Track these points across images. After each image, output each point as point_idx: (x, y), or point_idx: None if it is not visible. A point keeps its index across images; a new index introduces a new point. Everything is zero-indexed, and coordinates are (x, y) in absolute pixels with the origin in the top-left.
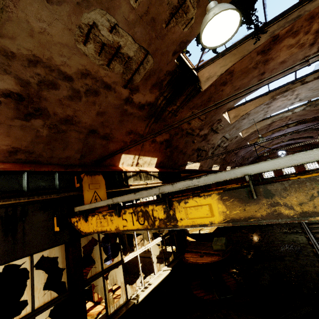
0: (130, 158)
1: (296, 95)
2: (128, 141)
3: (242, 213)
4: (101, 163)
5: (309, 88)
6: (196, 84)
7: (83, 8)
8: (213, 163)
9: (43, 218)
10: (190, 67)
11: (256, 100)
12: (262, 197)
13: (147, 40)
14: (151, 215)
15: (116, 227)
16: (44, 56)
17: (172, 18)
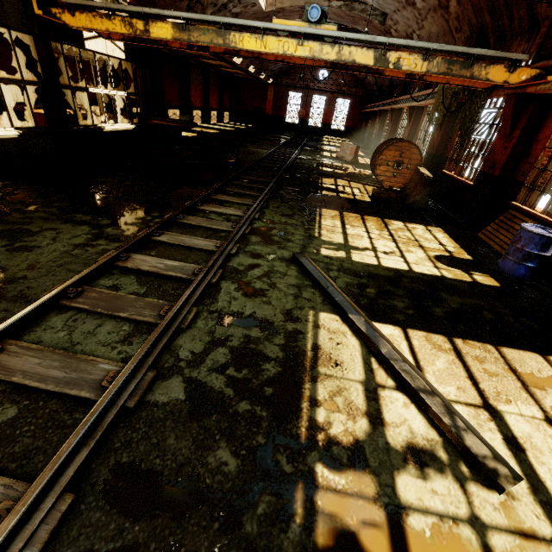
0: None
1: None
2: None
3: (179, 36)
4: None
5: None
6: None
7: None
8: None
9: None
10: None
11: None
12: (187, 31)
13: None
14: (135, 26)
15: (107, 28)
16: None
17: None
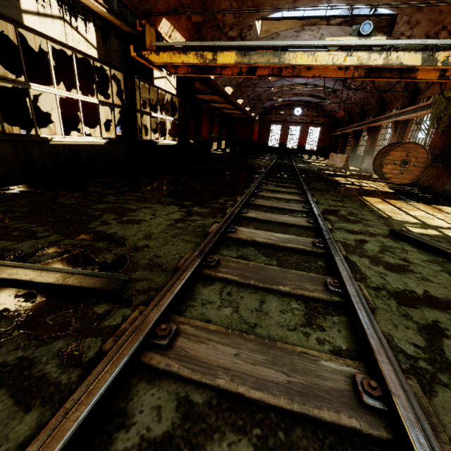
0: (167, 26)
1: (321, 35)
2: (171, 6)
3: (241, 60)
4: (149, 18)
5: (331, 33)
6: None
7: None
8: (228, 82)
9: (117, 44)
10: None
11: (290, 21)
12: (248, 56)
13: None
14: (205, 57)
15: (183, 61)
16: None
17: None
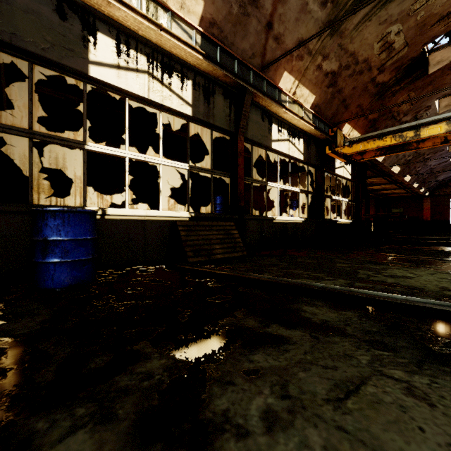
0: (348, 128)
1: None
2: (353, 113)
3: None
4: (335, 126)
5: None
6: (426, 68)
7: (391, 25)
8: (395, 162)
9: (314, 148)
10: (426, 51)
11: None
12: None
13: (412, 37)
14: (404, 136)
15: (377, 145)
16: (357, 51)
17: (437, 23)
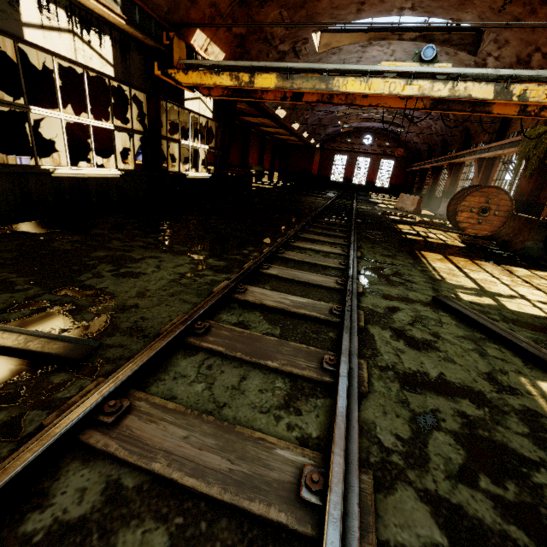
0: (203, 39)
1: (392, 52)
2: (207, 15)
3: (282, 85)
4: (179, 29)
5: (404, 49)
6: None
7: None
8: (280, 103)
9: (139, 60)
10: None
11: (355, 34)
12: (290, 80)
13: None
14: (241, 79)
15: (215, 82)
16: None
17: None
